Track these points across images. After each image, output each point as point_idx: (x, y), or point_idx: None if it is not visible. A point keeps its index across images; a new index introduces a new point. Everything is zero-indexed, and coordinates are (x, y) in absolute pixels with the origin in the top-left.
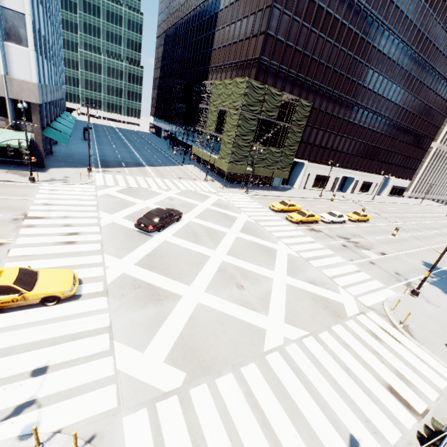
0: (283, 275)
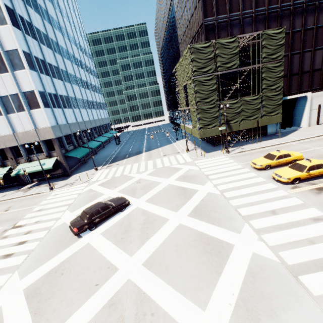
0: None
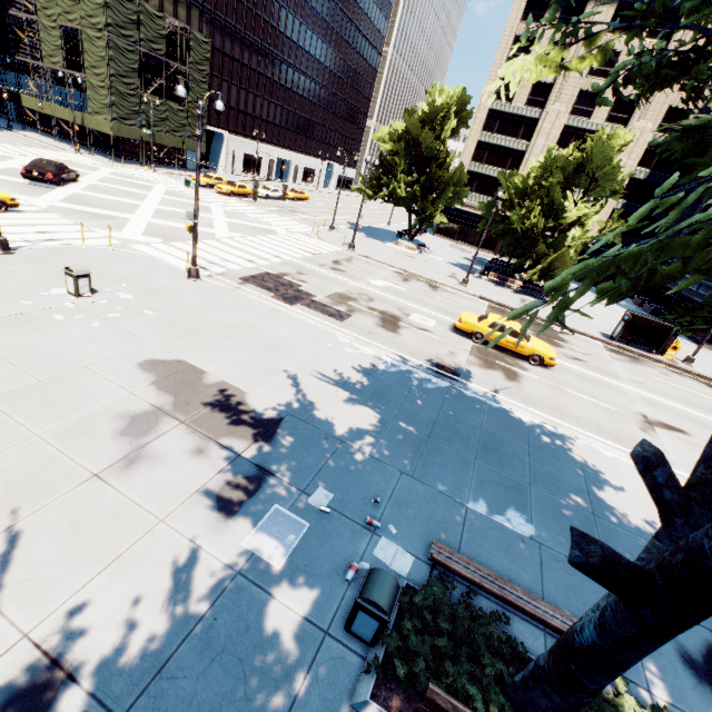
0: (223, 218)
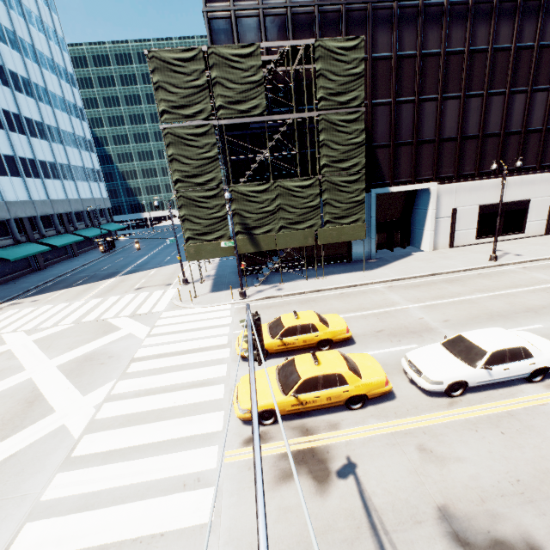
0: None
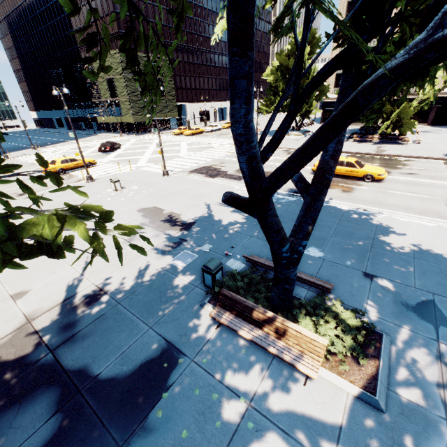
0: (186, 147)
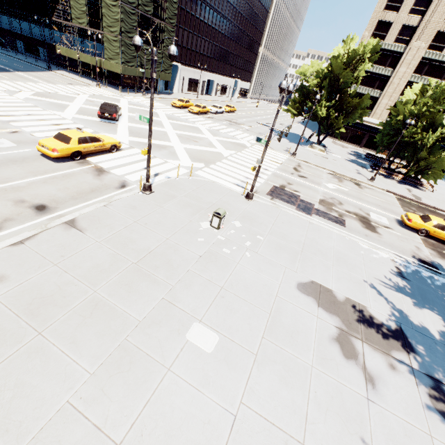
0: (211, 136)
